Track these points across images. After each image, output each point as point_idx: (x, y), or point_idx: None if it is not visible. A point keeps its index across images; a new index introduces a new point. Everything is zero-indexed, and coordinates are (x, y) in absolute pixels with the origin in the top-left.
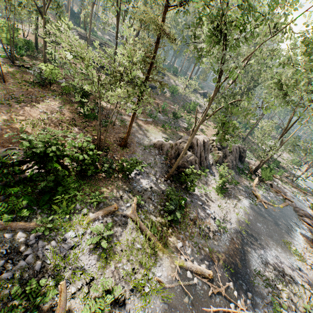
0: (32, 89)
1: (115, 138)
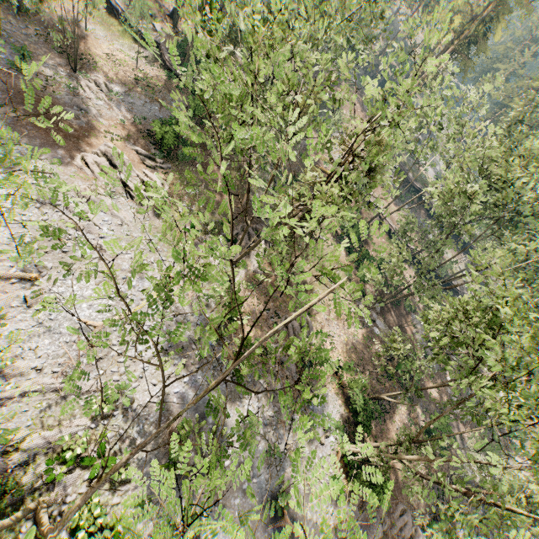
0: (387, 383)
1: (446, 471)
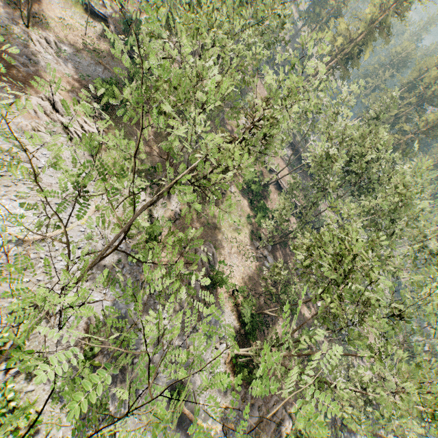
0: (272, 305)
1: None
